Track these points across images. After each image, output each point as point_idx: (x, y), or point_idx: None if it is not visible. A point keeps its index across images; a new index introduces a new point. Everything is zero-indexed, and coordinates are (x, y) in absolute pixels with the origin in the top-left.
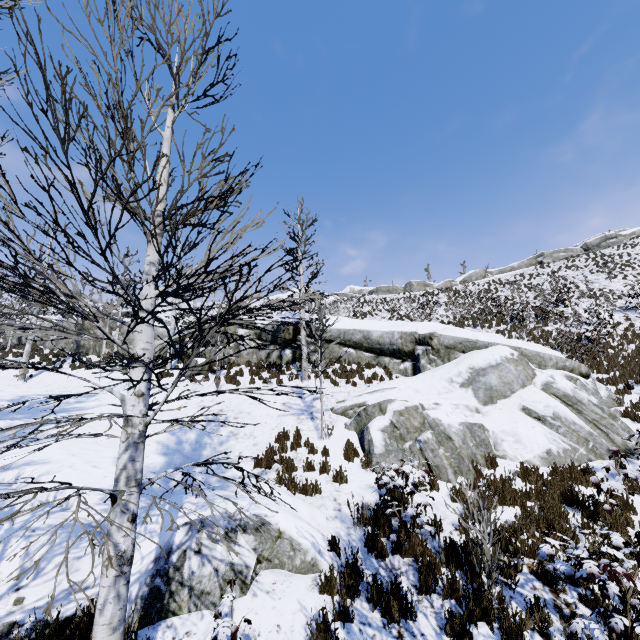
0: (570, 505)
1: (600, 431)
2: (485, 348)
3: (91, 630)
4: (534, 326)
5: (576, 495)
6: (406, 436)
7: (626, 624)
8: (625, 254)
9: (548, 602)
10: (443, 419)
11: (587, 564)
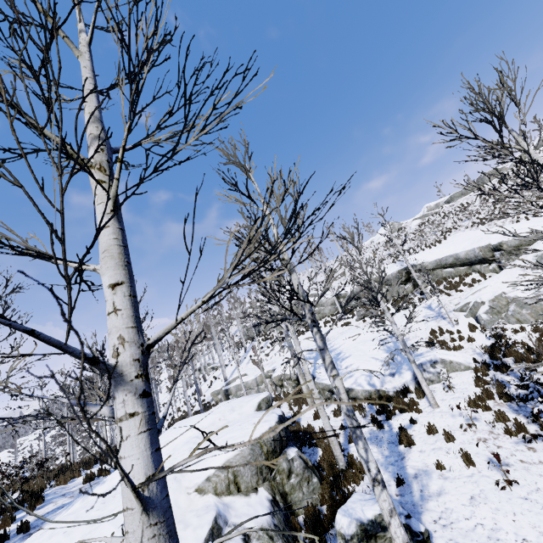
0: None
1: None
2: None
3: (408, 390)
4: None
5: None
6: (501, 311)
7: None
8: None
9: None
10: (519, 295)
11: None
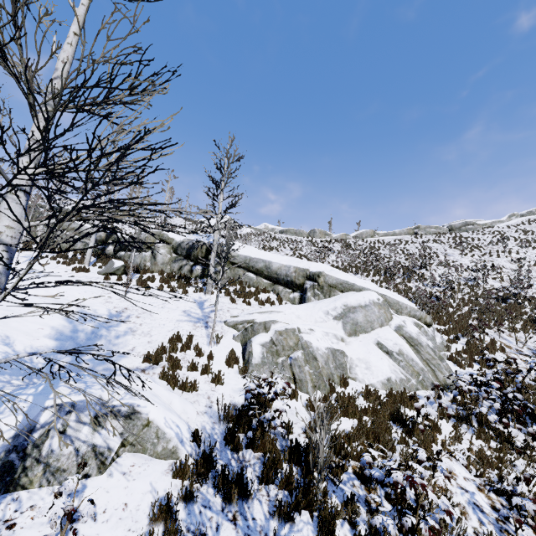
0: (395, 422)
1: (430, 368)
2: (359, 291)
3: None
4: (400, 281)
5: (401, 415)
6: (281, 352)
7: (414, 523)
8: (476, 238)
9: (361, 497)
10: (314, 343)
11: (395, 474)
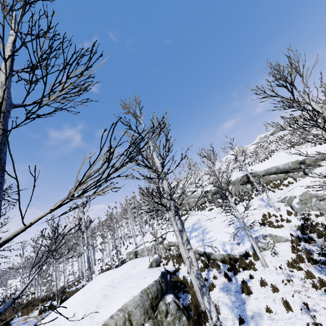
0: None
1: None
2: None
3: (248, 254)
4: None
5: None
6: (307, 202)
7: None
8: None
9: None
10: (318, 192)
11: None
